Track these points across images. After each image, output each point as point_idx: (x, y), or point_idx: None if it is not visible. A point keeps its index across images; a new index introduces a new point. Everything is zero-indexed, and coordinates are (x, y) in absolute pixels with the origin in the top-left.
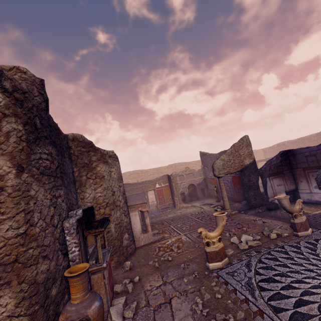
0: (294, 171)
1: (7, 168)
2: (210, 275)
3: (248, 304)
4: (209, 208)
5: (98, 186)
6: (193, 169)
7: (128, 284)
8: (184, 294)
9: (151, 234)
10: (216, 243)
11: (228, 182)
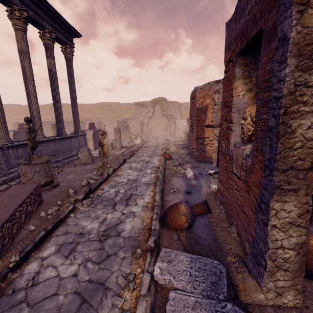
0: None
1: None
2: None
3: None
4: None
5: None
6: None
7: None
8: None
9: None
10: None
11: None
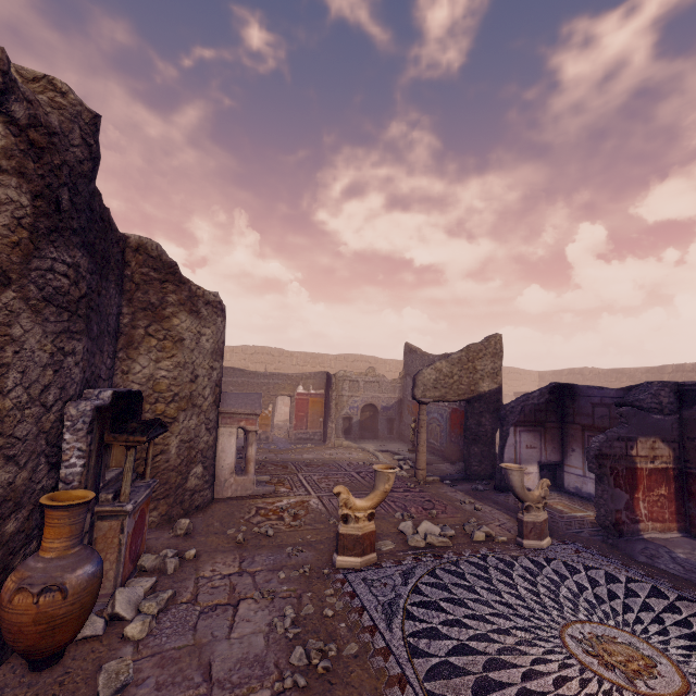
0: (566, 428)
1: None
2: (332, 576)
3: (372, 635)
4: (390, 460)
5: (166, 357)
6: (382, 375)
7: (170, 558)
8: (269, 597)
9: (251, 480)
10: (363, 521)
11: (443, 418)
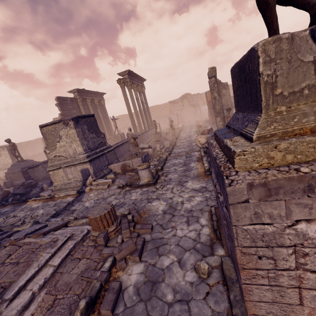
0: None
1: (216, 95)
2: None
3: None
4: None
5: (223, 99)
6: None
7: None
8: None
9: None
10: None
11: None
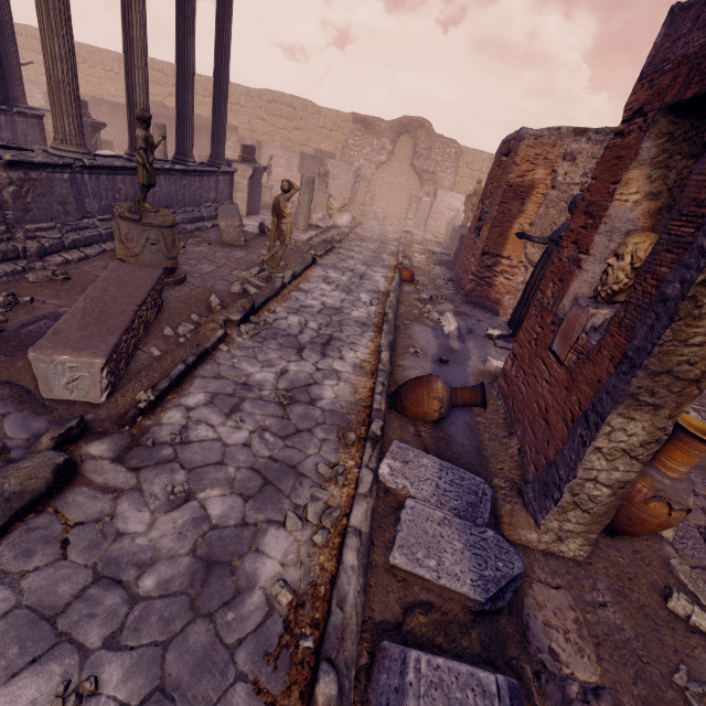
0: None
1: None
2: None
3: None
4: None
5: None
6: None
7: None
8: None
9: None
10: None
11: None
